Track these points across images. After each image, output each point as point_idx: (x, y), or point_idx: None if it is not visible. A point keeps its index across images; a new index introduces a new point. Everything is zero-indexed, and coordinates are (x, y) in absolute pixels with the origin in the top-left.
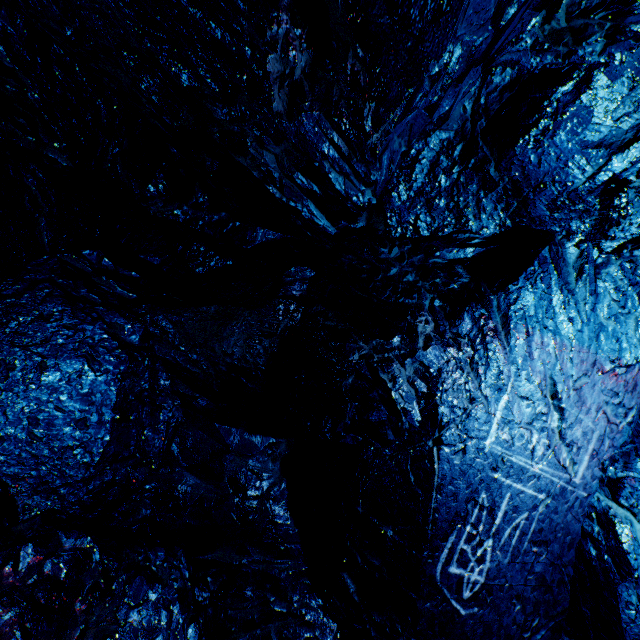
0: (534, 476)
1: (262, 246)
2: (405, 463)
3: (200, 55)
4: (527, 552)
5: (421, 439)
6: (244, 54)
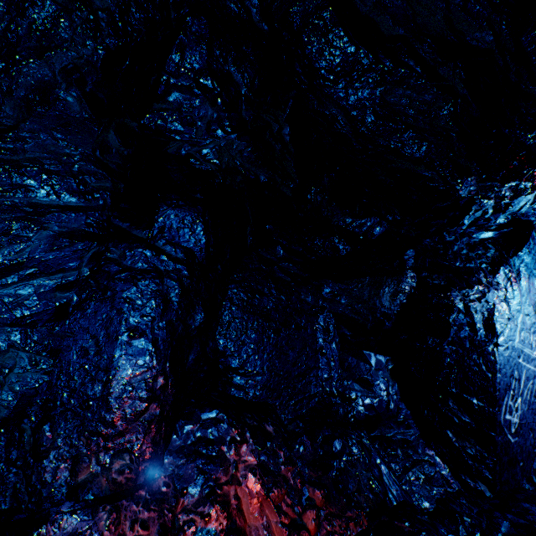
0: (533, 359)
1: (379, 237)
2: (478, 359)
3: (504, 172)
4: (533, 403)
5: (486, 344)
6: (527, 174)
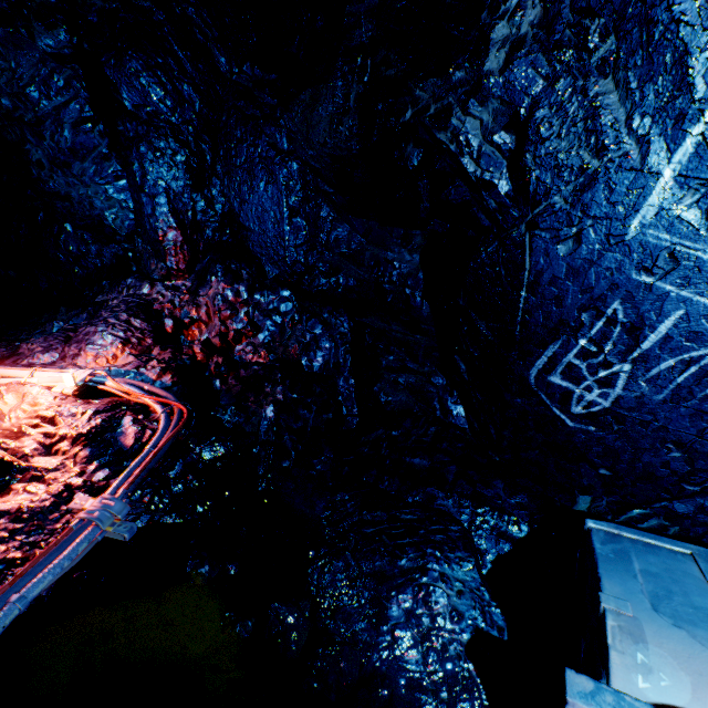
0: None
1: None
2: (497, 255)
3: None
4: None
5: (514, 223)
6: None
